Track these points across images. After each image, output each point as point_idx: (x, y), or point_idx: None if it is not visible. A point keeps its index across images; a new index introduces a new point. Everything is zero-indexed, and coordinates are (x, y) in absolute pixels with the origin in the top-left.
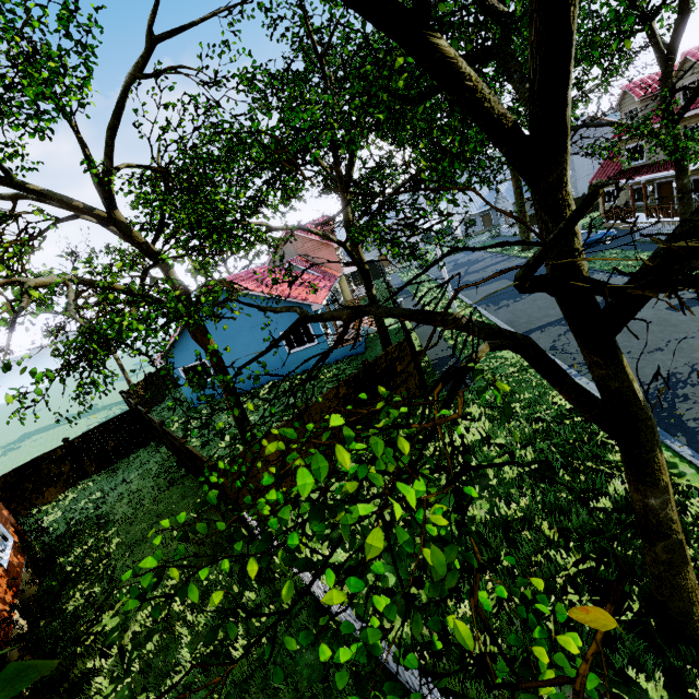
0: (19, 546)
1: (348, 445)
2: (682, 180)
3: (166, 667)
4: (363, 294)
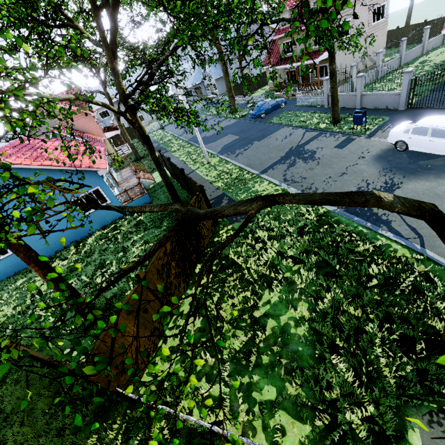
0: None
1: None
2: (332, 66)
3: None
4: (126, 153)
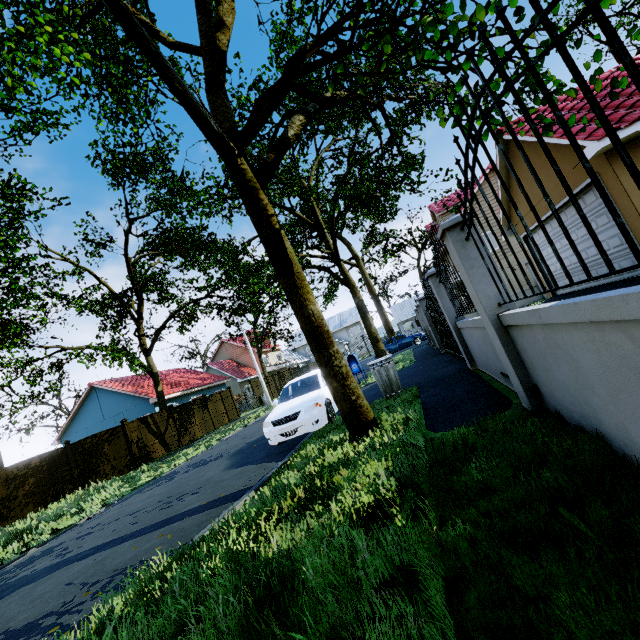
0: None
1: None
2: (355, 300)
3: None
4: None
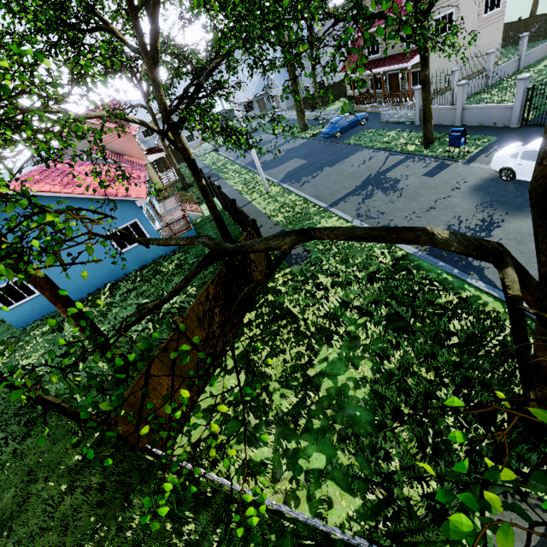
0: None
1: None
2: (425, 72)
3: None
4: (172, 180)
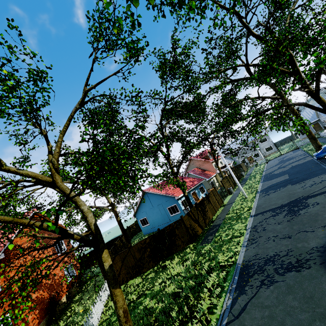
0: (77, 276)
1: (2, 268)
2: None
3: (68, 323)
4: None
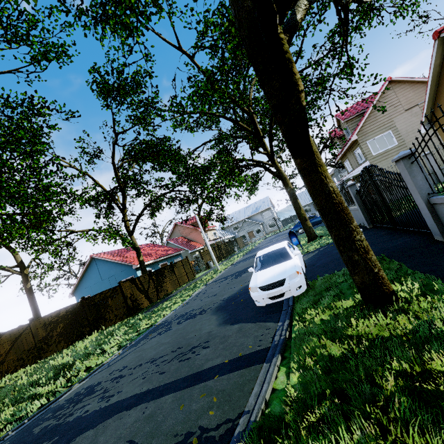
0: None
1: None
2: (287, 189)
3: None
4: None
